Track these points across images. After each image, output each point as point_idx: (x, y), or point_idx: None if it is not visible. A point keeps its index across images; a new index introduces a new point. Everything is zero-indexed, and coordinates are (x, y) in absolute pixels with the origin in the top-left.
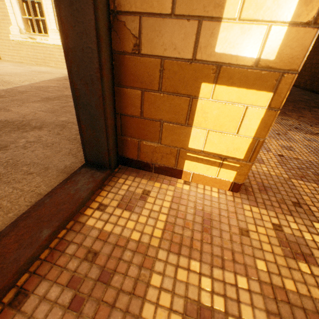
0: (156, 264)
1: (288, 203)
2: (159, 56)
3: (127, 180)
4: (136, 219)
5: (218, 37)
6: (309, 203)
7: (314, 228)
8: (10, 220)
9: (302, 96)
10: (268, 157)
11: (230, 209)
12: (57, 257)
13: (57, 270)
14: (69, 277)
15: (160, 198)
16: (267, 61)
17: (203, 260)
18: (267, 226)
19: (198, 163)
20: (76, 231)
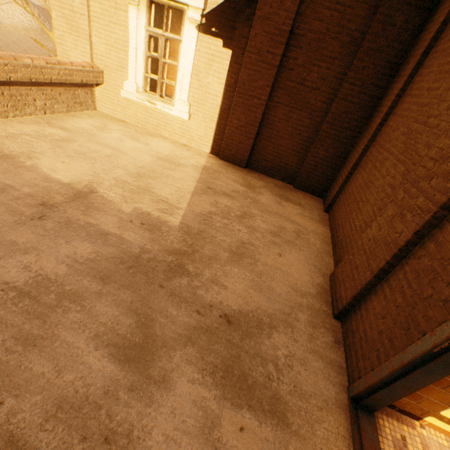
0: None
1: None
2: None
3: (382, 419)
4: None
5: None
6: None
7: None
8: None
9: None
10: None
11: None
12: None
13: None
14: None
15: (414, 445)
16: None
17: None
18: None
19: (438, 420)
20: None
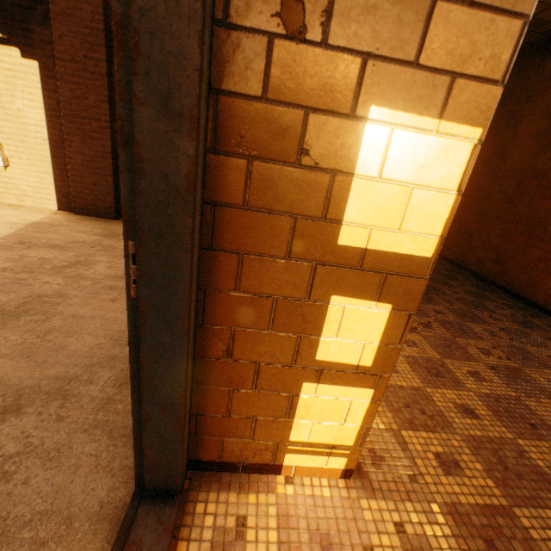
0: None
1: (404, 477)
2: (254, 360)
3: (208, 501)
4: None
5: (318, 348)
6: (423, 469)
7: (432, 512)
8: None
9: None
10: None
11: (348, 513)
12: None
13: None
14: None
15: (262, 526)
16: (365, 366)
17: None
18: (390, 530)
19: (302, 455)
20: None
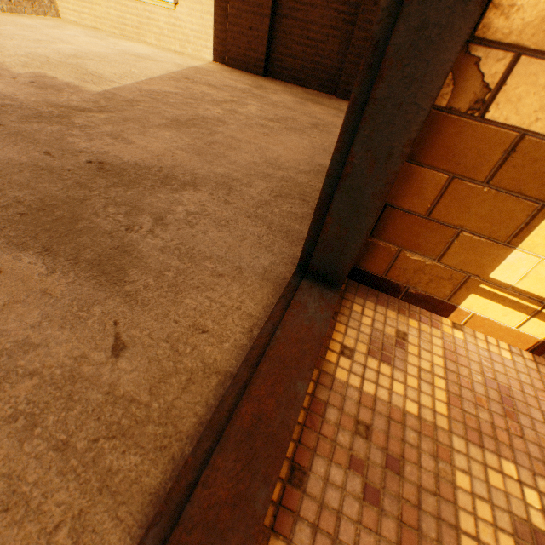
0: (455, 457)
1: None
2: (517, 128)
3: (364, 307)
4: (402, 380)
5: None
6: None
7: None
8: (230, 353)
9: None
10: None
11: (535, 383)
12: (318, 423)
13: (326, 444)
14: (346, 456)
15: (424, 348)
16: None
17: (518, 462)
18: None
19: (493, 303)
20: (325, 385)
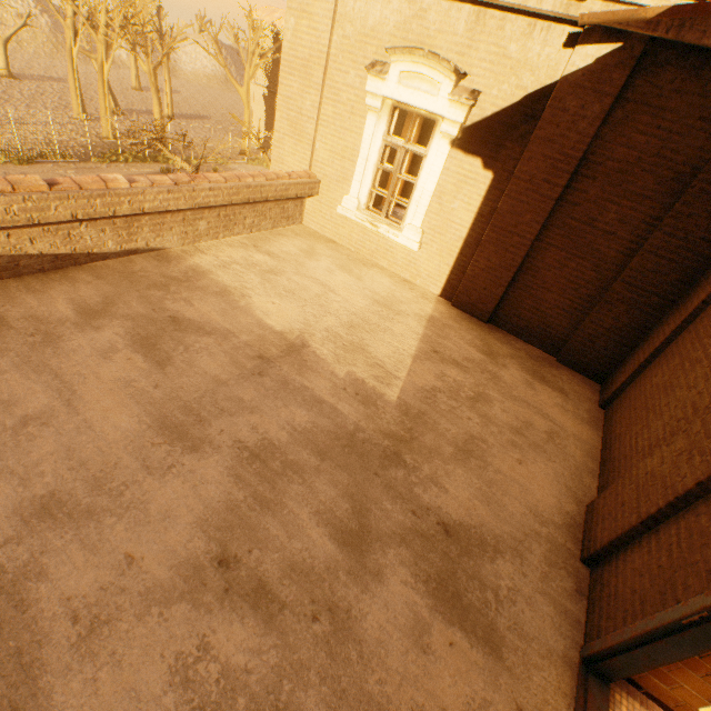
0: None
1: None
2: None
3: (620, 695)
4: None
5: None
6: None
7: None
8: None
9: None
10: None
11: None
12: None
13: None
14: None
15: None
16: None
17: None
18: None
19: None
20: None
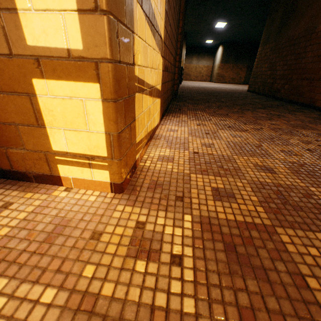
0: None
1: (172, 198)
2: None
3: None
4: None
5: (23, 29)
6: (194, 195)
7: (183, 221)
8: None
9: (254, 100)
10: (181, 155)
11: (99, 211)
12: None
13: None
14: None
15: (20, 210)
16: (78, 51)
17: (17, 276)
18: (129, 225)
19: (71, 166)
20: None
